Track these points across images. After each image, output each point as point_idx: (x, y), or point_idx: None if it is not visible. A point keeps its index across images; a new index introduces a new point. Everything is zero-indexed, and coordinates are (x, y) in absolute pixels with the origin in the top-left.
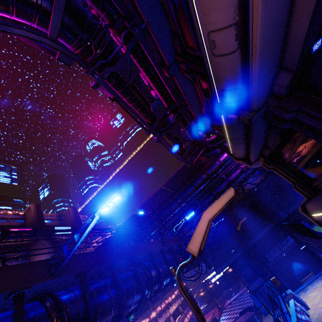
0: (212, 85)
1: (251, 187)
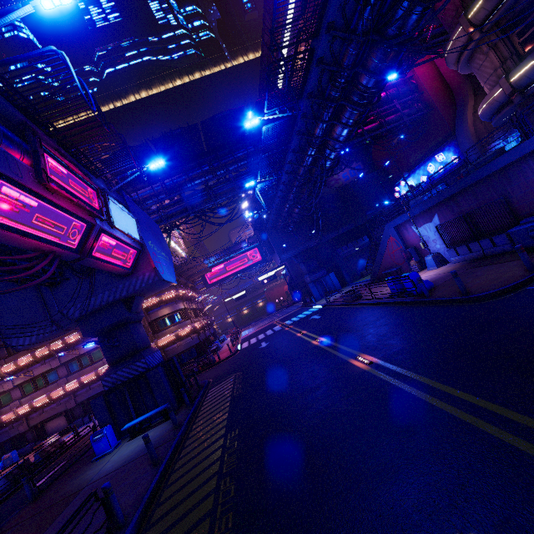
0: None
1: (345, 183)
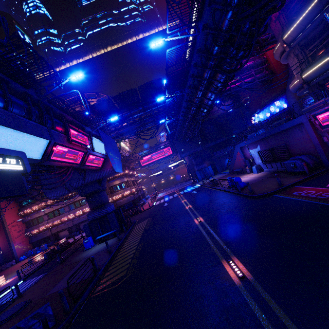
0: None
1: (223, 112)
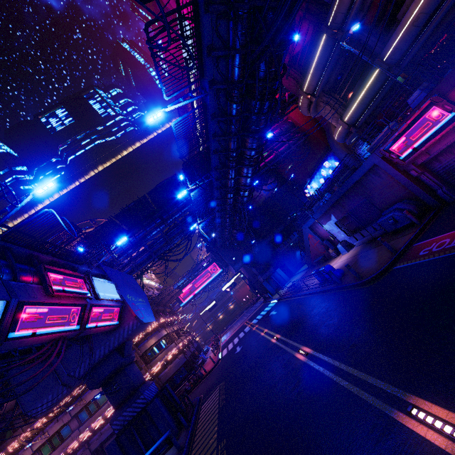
0: (332, 10)
1: (267, 196)
